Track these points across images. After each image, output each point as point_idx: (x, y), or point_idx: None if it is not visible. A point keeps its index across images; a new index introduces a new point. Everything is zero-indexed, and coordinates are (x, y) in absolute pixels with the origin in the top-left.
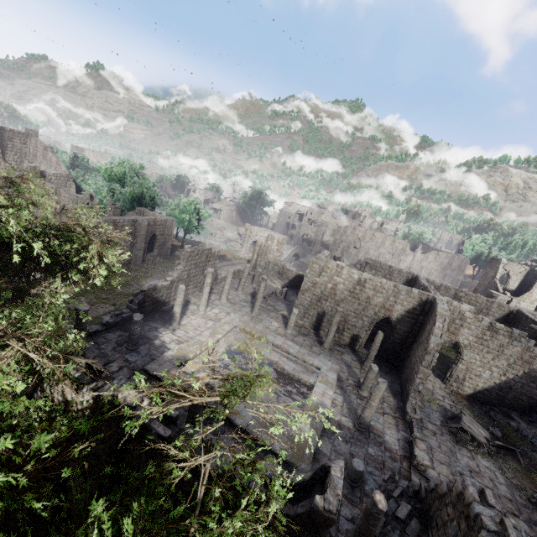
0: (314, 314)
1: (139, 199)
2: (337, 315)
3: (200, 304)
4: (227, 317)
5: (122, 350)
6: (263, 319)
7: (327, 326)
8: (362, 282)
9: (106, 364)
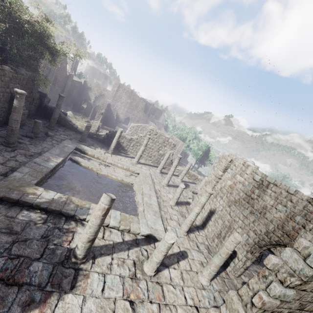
0: (207, 208)
1: (183, 138)
2: (203, 195)
3: (136, 156)
4: (142, 169)
5: (77, 139)
6: (166, 189)
7: (212, 226)
8: (264, 186)
9: (64, 134)
